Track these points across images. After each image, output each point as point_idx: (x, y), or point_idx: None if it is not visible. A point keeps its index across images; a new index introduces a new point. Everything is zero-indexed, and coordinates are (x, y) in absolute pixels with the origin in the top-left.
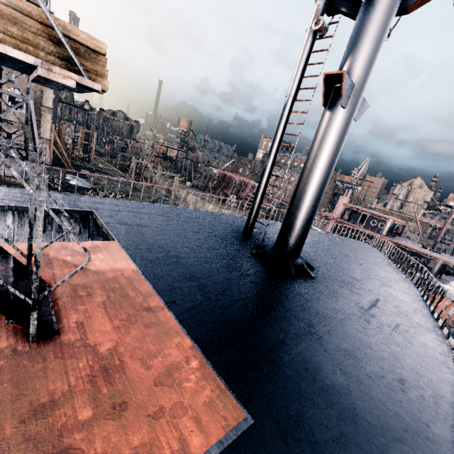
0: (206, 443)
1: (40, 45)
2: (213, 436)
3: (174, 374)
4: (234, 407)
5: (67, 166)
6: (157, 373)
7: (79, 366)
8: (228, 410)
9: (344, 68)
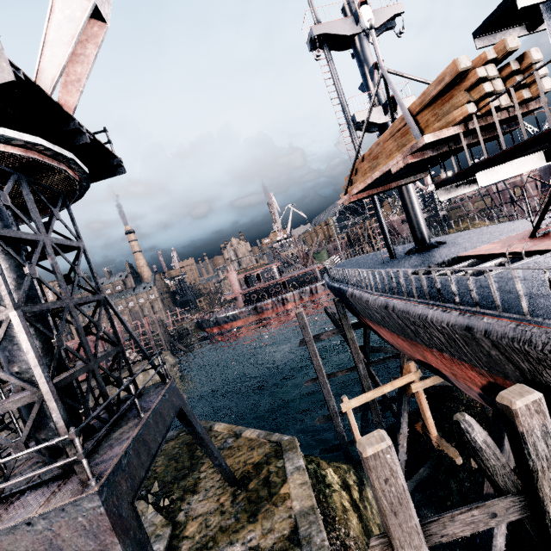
0: None
1: None
2: None
3: None
4: None
5: None
6: None
7: None
8: None
9: None
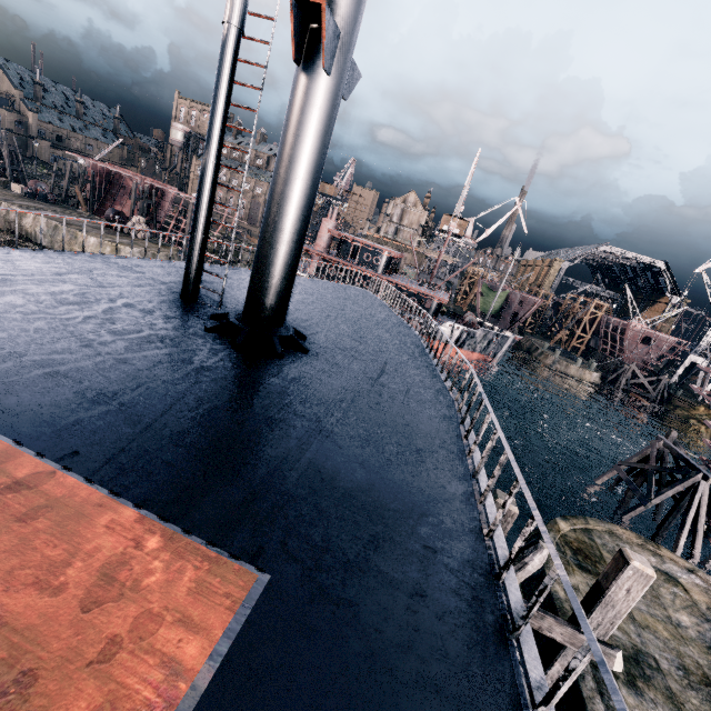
0: (209, 643)
1: None
2: (216, 628)
3: (119, 577)
4: (238, 574)
5: None
6: (83, 590)
7: None
8: (230, 582)
9: None
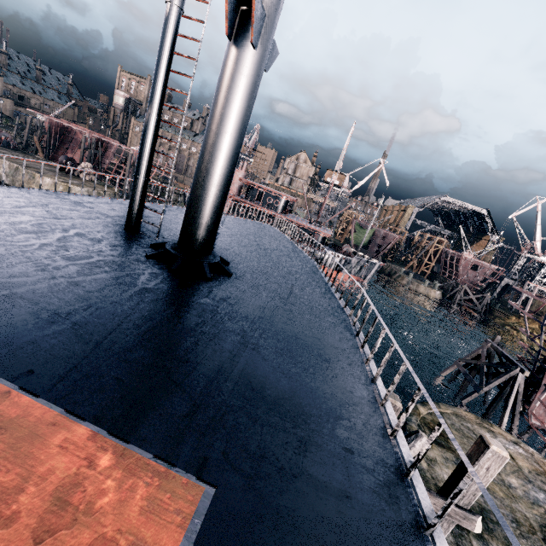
0: None
1: None
2: None
3: (72, 500)
4: (186, 488)
5: None
6: (36, 518)
7: None
8: (180, 497)
9: None
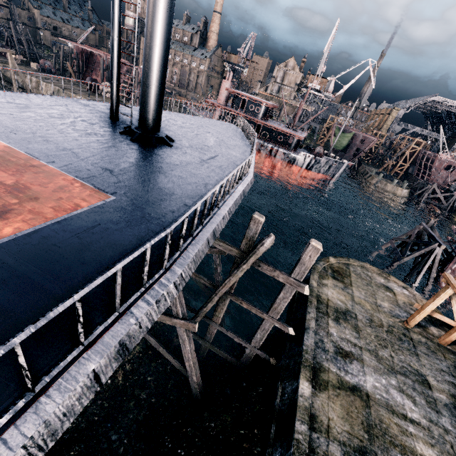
0: (90, 204)
1: None
2: (93, 202)
3: (64, 188)
4: (105, 195)
5: None
6: (53, 189)
7: None
8: (101, 196)
9: None
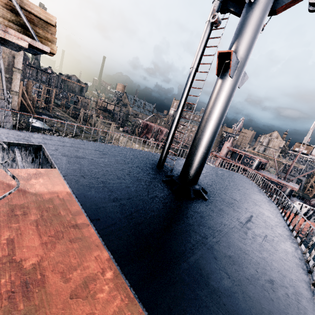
0: None
1: (0, 12)
2: None
3: (89, 286)
4: None
5: (31, 112)
6: (75, 285)
7: (0, 282)
8: None
9: (232, 49)
